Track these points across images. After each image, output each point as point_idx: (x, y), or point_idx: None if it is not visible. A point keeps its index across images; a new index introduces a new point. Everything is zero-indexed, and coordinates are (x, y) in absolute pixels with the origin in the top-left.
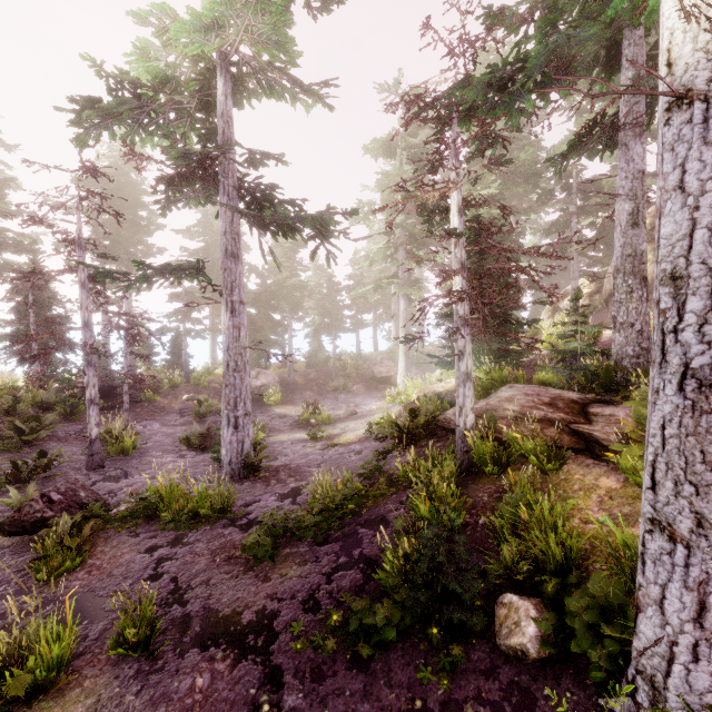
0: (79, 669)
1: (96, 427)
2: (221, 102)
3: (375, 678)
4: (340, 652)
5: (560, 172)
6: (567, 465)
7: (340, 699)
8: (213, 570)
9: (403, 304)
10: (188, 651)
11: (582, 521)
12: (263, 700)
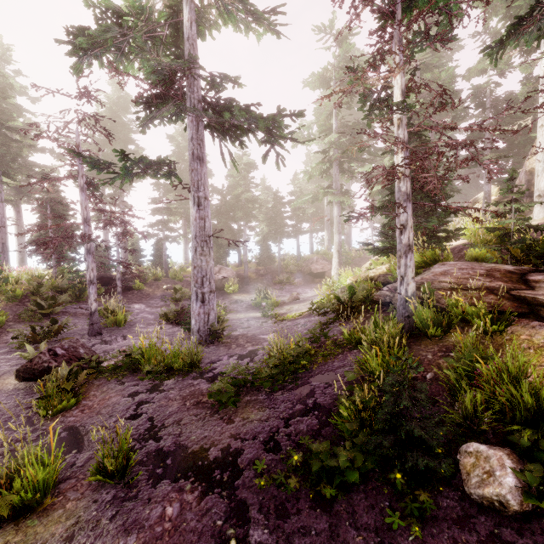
0: (64, 492)
1: (94, 302)
2: (187, 28)
3: (339, 518)
4: (303, 491)
5: (496, 60)
6: (511, 327)
7: (306, 538)
8: (183, 412)
9: (336, 210)
10: (160, 481)
11: (538, 376)
12: (229, 533)
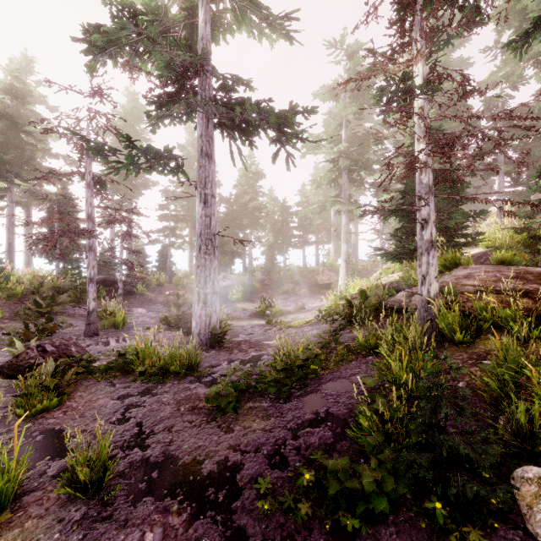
0: (26, 506)
1: (93, 301)
2: (202, 28)
3: None
4: (316, 519)
5: (520, 55)
6: None
7: None
8: (176, 418)
9: (344, 219)
10: (141, 499)
11: None
12: None
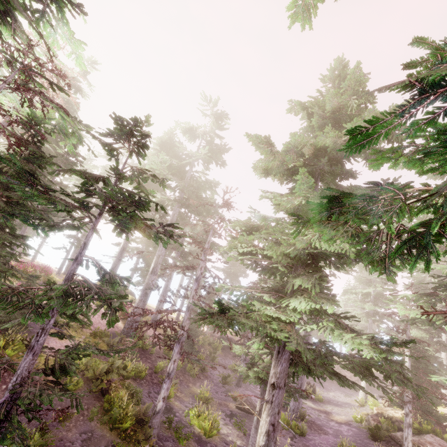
0: None
1: None
2: None
3: None
4: None
5: None
6: None
7: None
8: None
9: None
10: None
11: None
12: None
